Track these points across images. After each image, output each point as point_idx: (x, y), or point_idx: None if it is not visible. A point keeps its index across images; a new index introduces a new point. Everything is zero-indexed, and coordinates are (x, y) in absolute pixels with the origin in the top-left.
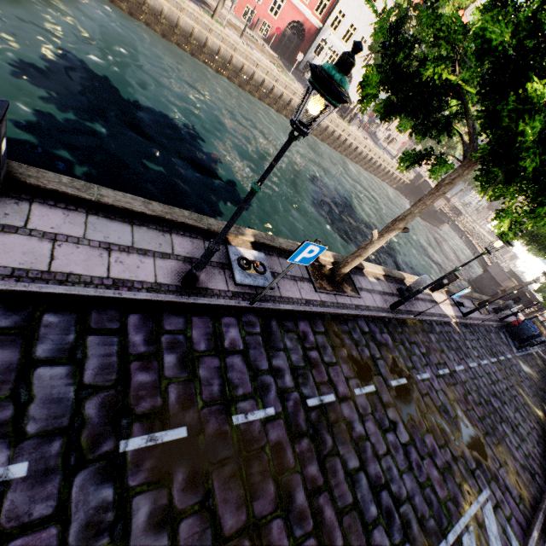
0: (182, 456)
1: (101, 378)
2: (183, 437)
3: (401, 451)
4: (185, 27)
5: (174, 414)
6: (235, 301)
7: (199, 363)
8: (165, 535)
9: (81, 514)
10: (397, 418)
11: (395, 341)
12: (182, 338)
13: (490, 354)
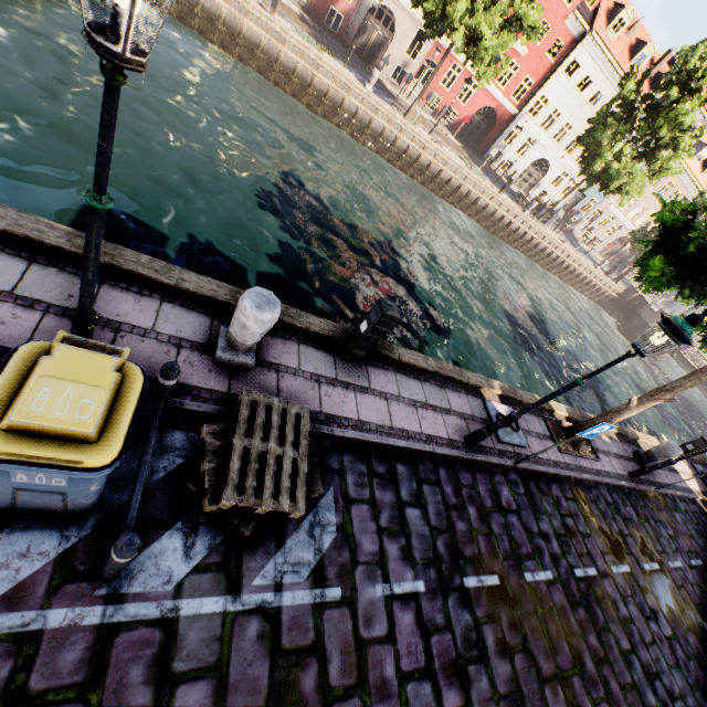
0: (501, 600)
1: (439, 522)
2: (497, 584)
3: (666, 644)
4: (375, 127)
5: (487, 562)
6: (502, 460)
7: (490, 519)
8: (507, 662)
9: (458, 629)
10: (656, 607)
11: (639, 517)
12: (474, 493)
13: None
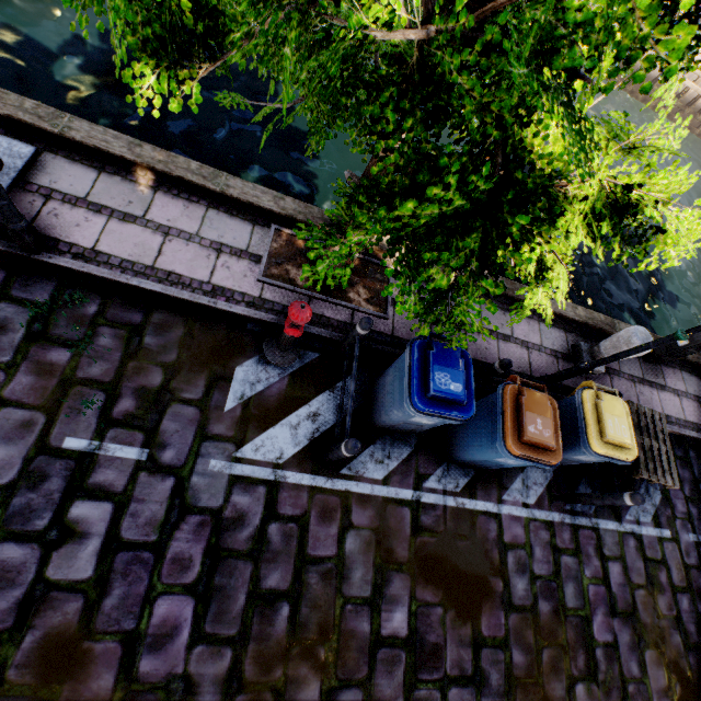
0: None
1: None
2: None
3: None
4: None
5: None
6: None
7: None
8: None
9: None
10: None
11: None
12: None
13: None
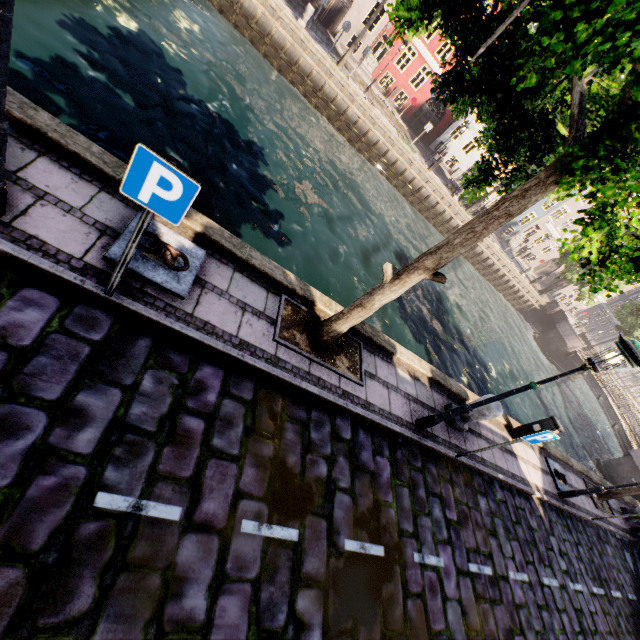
0: None
1: None
2: None
3: None
4: (305, 67)
5: None
6: (76, 275)
7: None
8: None
9: None
10: (317, 617)
11: (398, 477)
12: None
13: (595, 578)
